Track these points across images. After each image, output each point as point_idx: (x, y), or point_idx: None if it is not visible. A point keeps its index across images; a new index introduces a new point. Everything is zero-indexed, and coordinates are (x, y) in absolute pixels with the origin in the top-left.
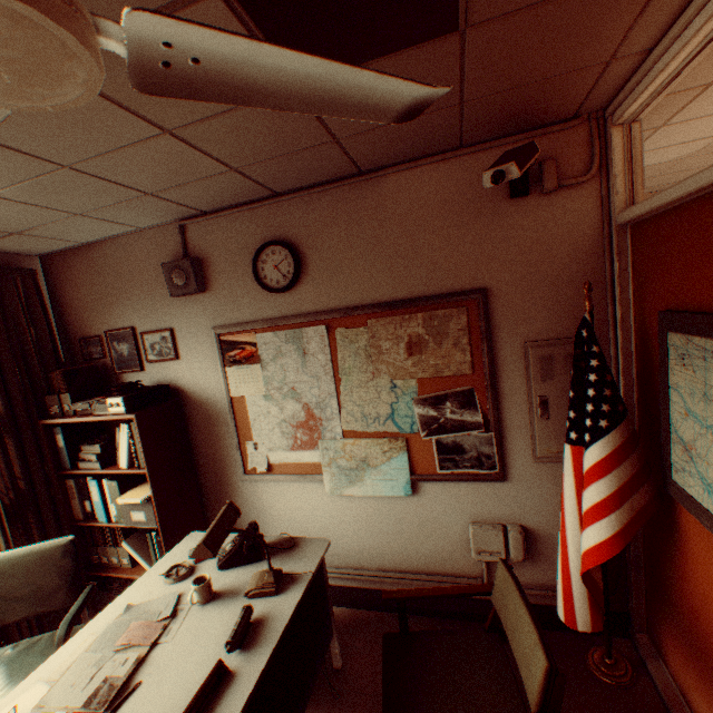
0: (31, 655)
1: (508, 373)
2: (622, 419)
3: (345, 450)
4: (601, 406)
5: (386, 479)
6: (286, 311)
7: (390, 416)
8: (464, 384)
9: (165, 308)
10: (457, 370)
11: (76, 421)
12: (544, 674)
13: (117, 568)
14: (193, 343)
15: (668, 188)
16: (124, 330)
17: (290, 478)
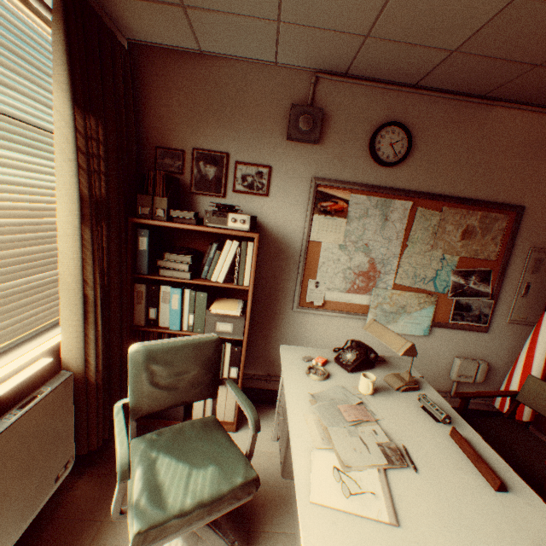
0: (189, 441)
1: (513, 265)
2: None
3: (391, 298)
4: None
5: (413, 323)
6: (382, 182)
7: (432, 279)
8: (486, 267)
9: (269, 146)
10: (487, 256)
11: (180, 227)
12: None
13: None
14: (286, 186)
15: None
16: (215, 153)
17: (338, 314)
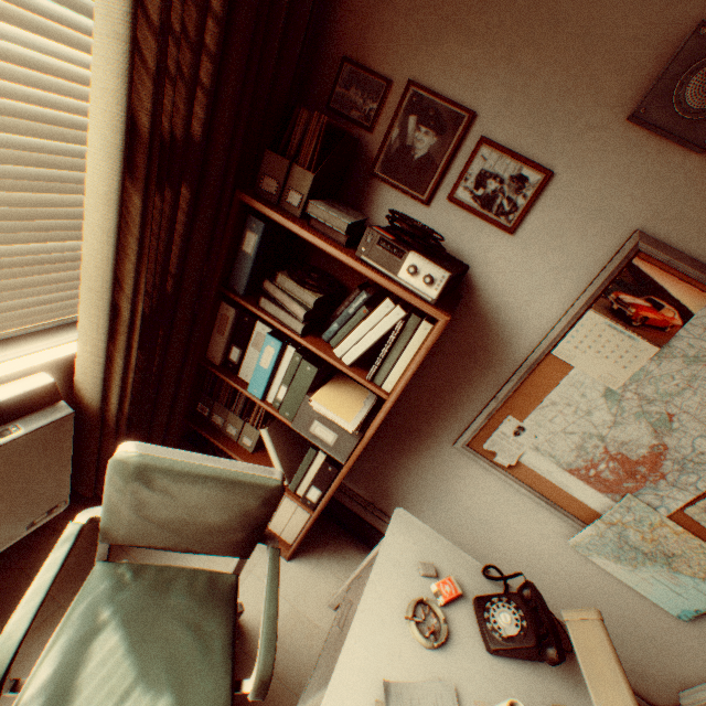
0: (167, 615)
1: None
2: None
3: (654, 530)
4: None
5: (670, 588)
6: None
7: None
8: None
9: (574, 121)
10: None
11: (312, 242)
12: None
13: (230, 442)
14: (564, 227)
15: None
16: (449, 105)
17: (530, 494)
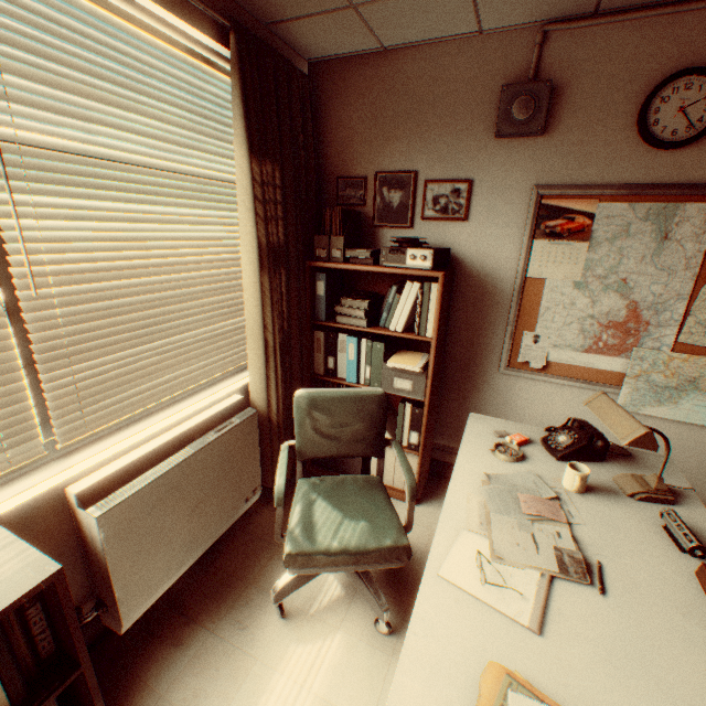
0: (347, 493)
1: None
2: None
3: (668, 365)
4: None
5: None
6: (661, 177)
7: None
8: None
9: (469, 151)
10: None
11: (354, 269)
12: None
13: None
14: (493, 203)
15: None
16: (400, 174)
17: (569, 382)
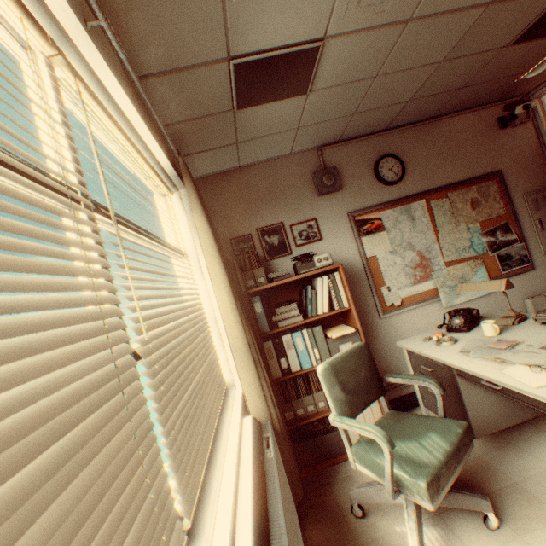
0: (393, 428)
1: (519, 211)
2: None
3: (449, 274)
4: None
5: None
6: (396, 196)
7: (470, 246)
8: (501, 221)
9: (308, 205)
10: (497, 213)
11: (283, 282)
12: None
13: (315, 414)
14: (332, 226)
15: None
16: (273, 226)
17: (416, 305)
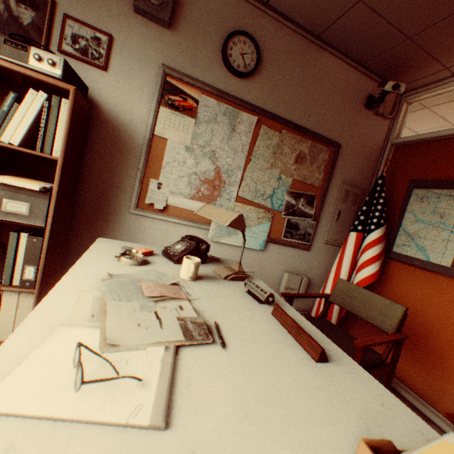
0: None
1: (331, 194)
2: (385, 222)
3: (234, 210)
4: (382, 214)
5: (252, 237)
6: (233, 92)
7: (271, 196)
8: (312, 192)
9: (112, 11)
10: (313, 182)
11: None
12: (402, 313)
13: None
14: (131, 66)
15: (442, 131)
16: None
17: (181, 221)
